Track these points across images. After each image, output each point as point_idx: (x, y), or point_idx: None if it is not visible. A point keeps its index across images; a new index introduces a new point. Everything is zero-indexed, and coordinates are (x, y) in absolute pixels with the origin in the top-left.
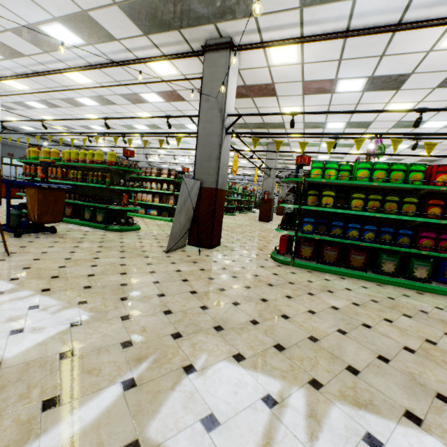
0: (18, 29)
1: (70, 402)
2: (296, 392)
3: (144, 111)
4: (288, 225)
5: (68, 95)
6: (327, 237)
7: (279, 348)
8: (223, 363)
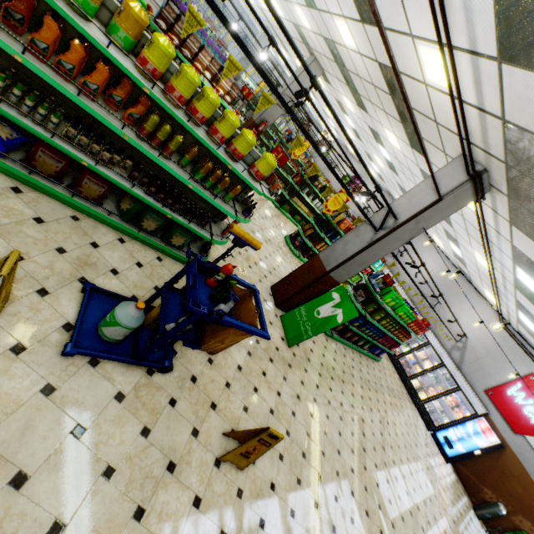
0: None
1: (382, 528)
2: (386, 472)
3: None
4: None
5: None
6: (358, 331)
7: (375, 450)
8: (377, 473)
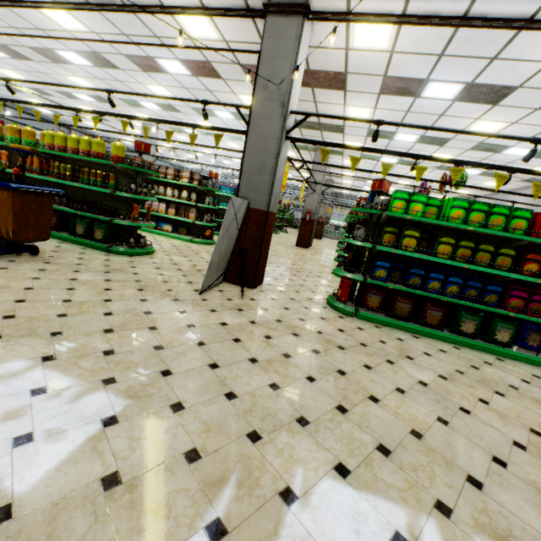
0: None
1: None
2: (426, 524)
3: (158, 84)
4: (354, 267)
5: (44, 43)
6: (403, 287)
7: (384, 452)
8: (326, 482)
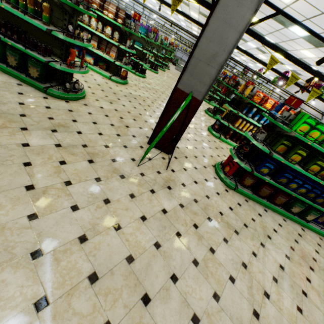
0: None
1: None
2: None
3: None
4: (246, 158)
5: None
6: (274, 183)
7: None
8: None
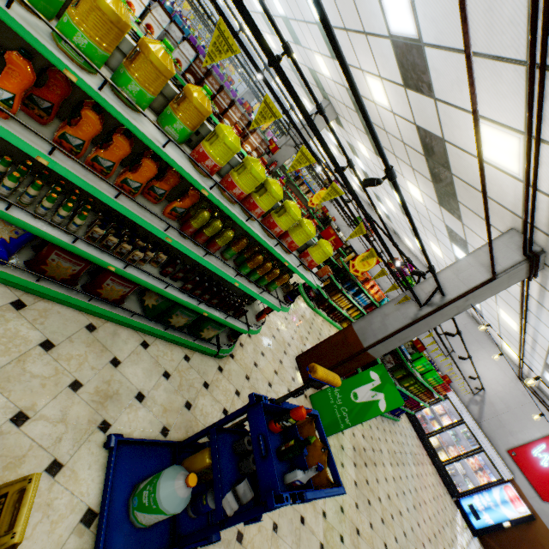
0: None
1: None
2: None
3: None
4: None
5: None
6: None
7: None
8: None
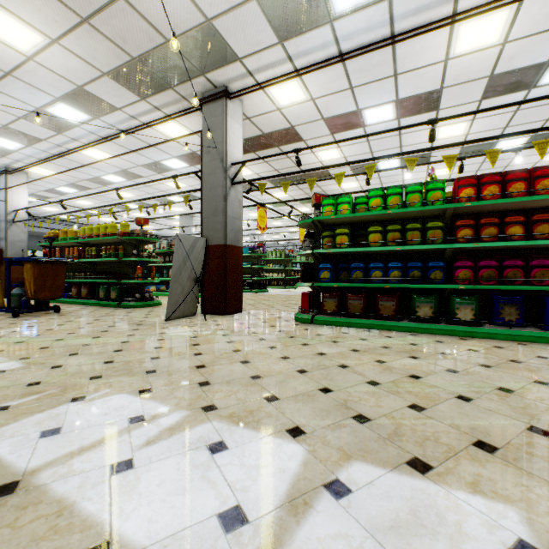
0: (29, 115)
1: None
2: (177, 413)
3: (173, 180)
4: (307, 277)
5: (93, 174)
6: (347, 283)
7: (203, 384)
8: (121, 395)
